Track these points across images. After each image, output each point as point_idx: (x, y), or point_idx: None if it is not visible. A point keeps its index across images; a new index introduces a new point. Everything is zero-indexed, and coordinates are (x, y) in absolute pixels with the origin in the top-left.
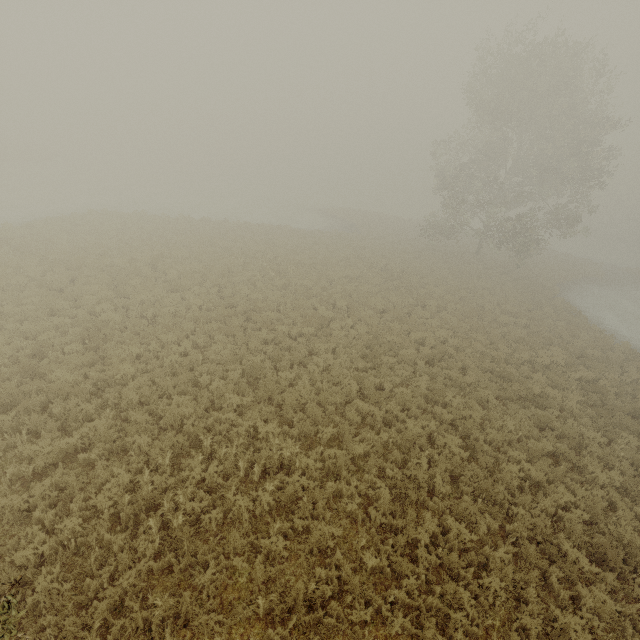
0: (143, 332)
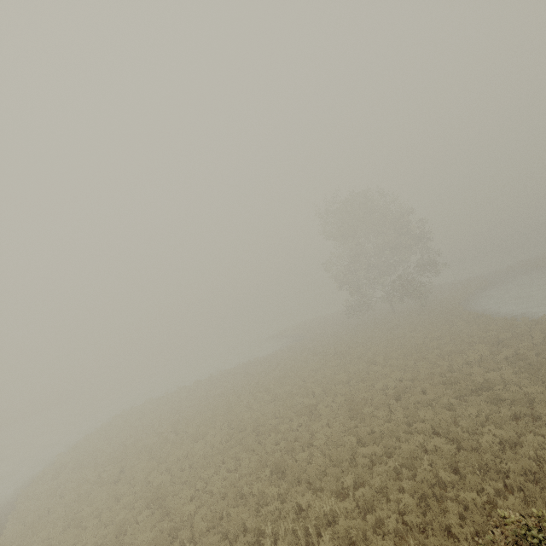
0: (188, 479)
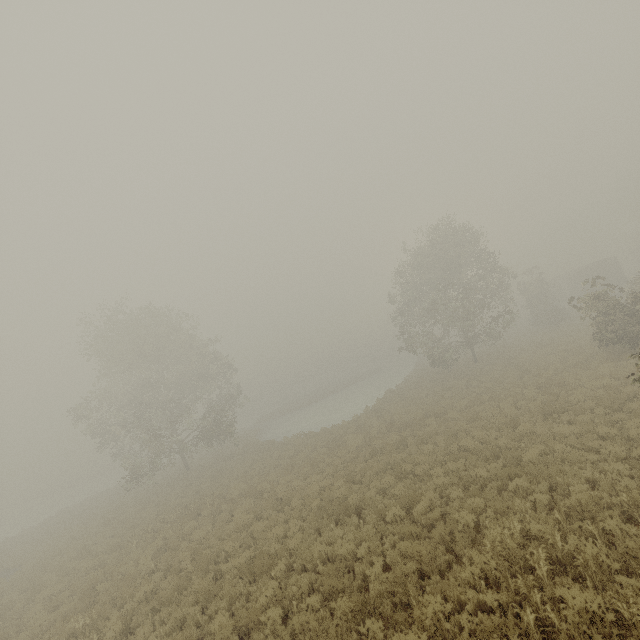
0: None
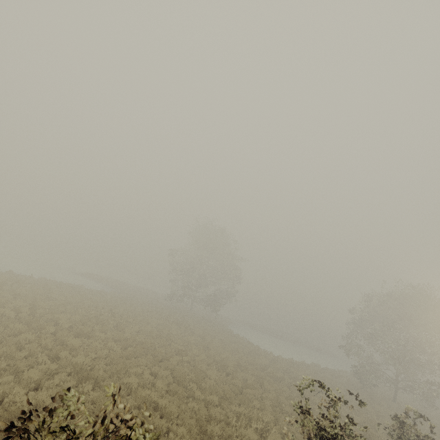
0: (111, 370)
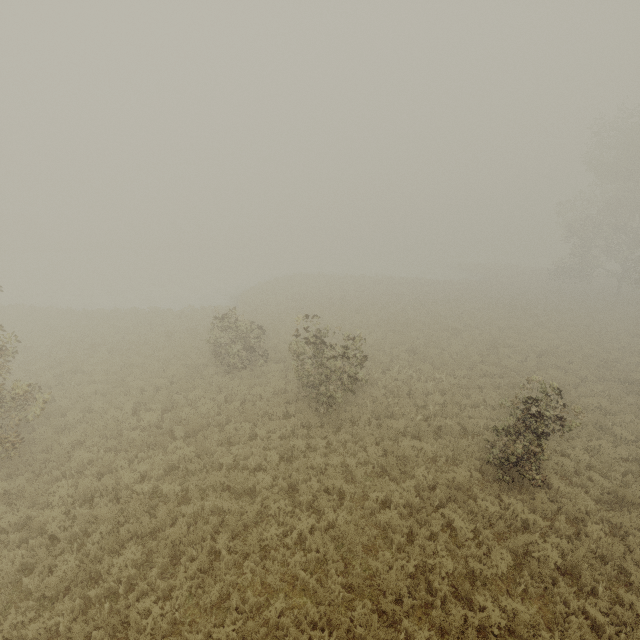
0: (348, 329)
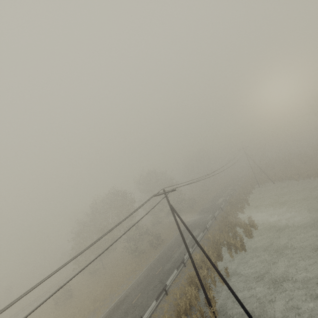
0: None
